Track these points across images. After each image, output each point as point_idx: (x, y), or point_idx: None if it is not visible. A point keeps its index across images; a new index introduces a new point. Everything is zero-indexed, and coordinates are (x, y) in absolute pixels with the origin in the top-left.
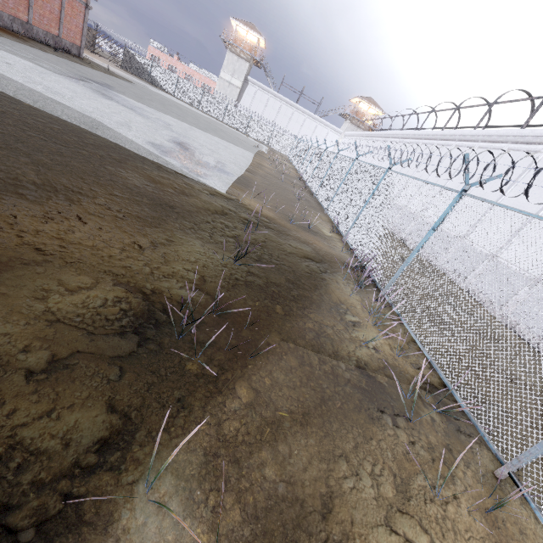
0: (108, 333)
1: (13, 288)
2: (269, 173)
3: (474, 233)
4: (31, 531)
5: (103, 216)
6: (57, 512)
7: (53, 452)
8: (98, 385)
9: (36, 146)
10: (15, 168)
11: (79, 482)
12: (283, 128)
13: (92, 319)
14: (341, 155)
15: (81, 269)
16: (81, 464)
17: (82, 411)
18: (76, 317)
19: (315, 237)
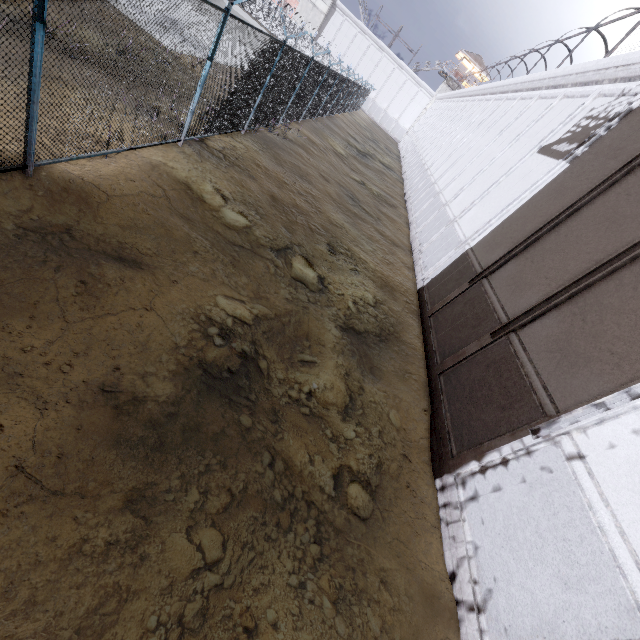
0: None
1: None
2: None
3: (443, 178)
4: None
5: None
6: None
7: None
8: None
9: None
10: None
11: None
12: (366, 76)
13: None
14: (336, 73)
15: None
16: None
17: None
18: None
19: None
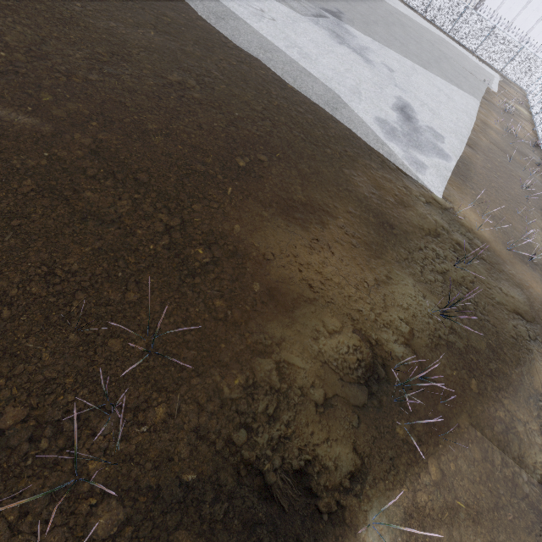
0: (351, 382)
1: (302, 325)
2: (494, 142)
3: None
4: (326, 516)
5: (343, 244)
6: (335, 511)
7: (331, 470)
8: (348, 428)
9: (299, 150)
10: (290, 184)
11: (342, 496)
12: (539, 43)
13: (342, 365)
14: None
15: (333, 310)
16: (343, 485)
17: (341, 446)
18: (334, 361)
19: (533, 274)
